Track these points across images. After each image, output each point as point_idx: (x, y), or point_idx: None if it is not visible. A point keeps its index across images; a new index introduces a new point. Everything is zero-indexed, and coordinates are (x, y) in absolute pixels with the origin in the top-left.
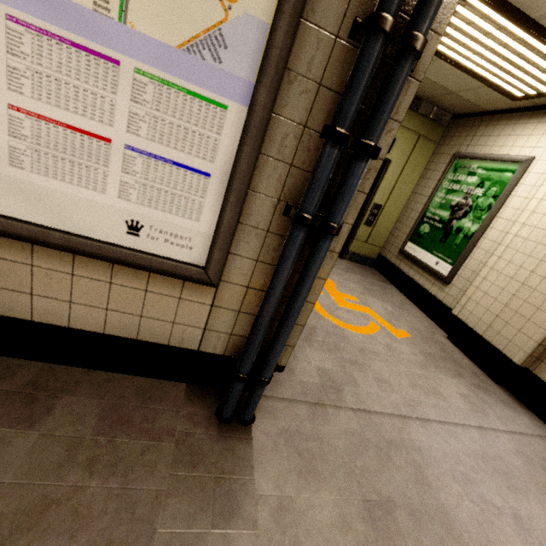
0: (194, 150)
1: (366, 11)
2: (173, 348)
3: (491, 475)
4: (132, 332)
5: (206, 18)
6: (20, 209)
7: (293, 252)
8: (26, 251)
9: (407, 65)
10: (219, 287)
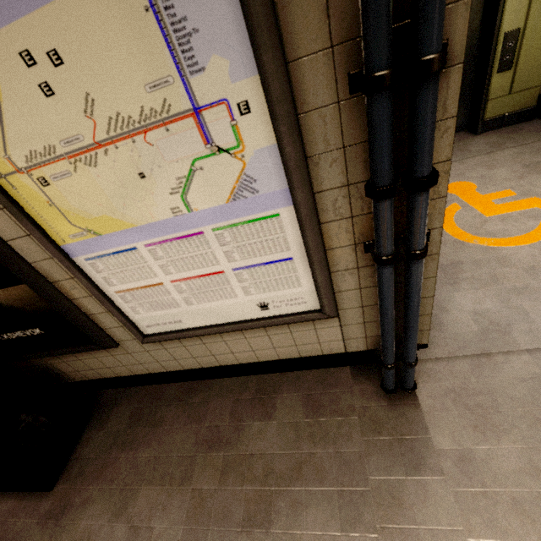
0: (273, 250)
1: (356, 57)
2: (327, 355)
3: None
4: (295, 354)
5: (232, 174)
6: (203, 321)
7: (388, 284)
8: (217, 336)
9: (428, 91)
10: (339, 314)
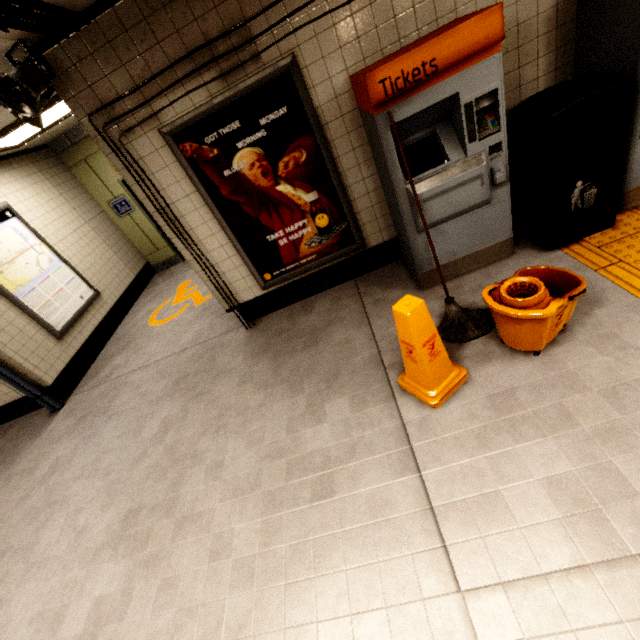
0: None
1: None
2: (18, 400)
3: (155, 378)
4: (3, 402)
5: None
6: None
7: None
8: None
9: None
10: None
